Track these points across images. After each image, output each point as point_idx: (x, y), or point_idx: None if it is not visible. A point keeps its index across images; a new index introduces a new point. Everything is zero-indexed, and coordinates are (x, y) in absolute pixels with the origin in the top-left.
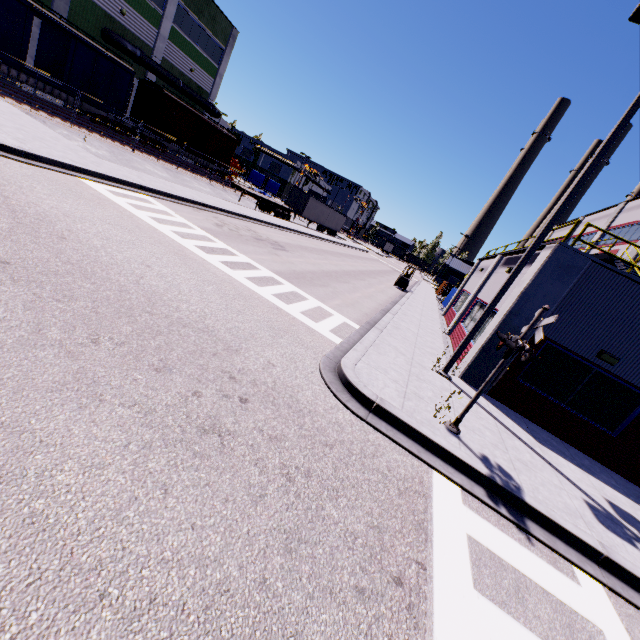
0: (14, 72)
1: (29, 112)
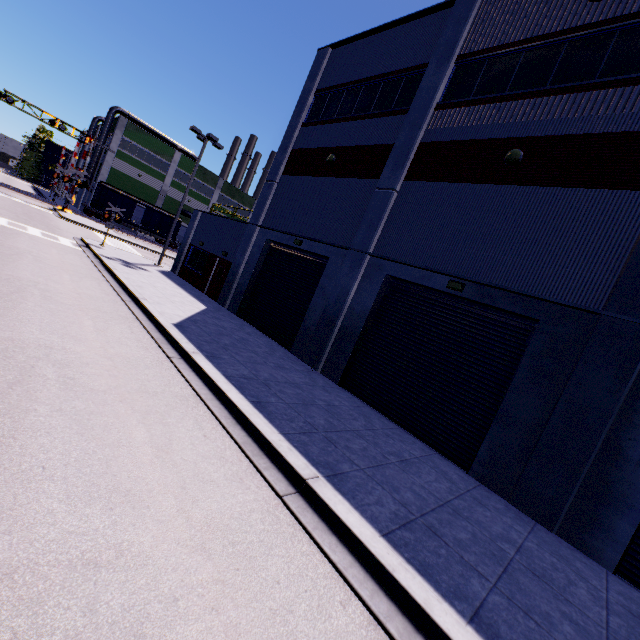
0: (126, 224)
1: (118, 232)
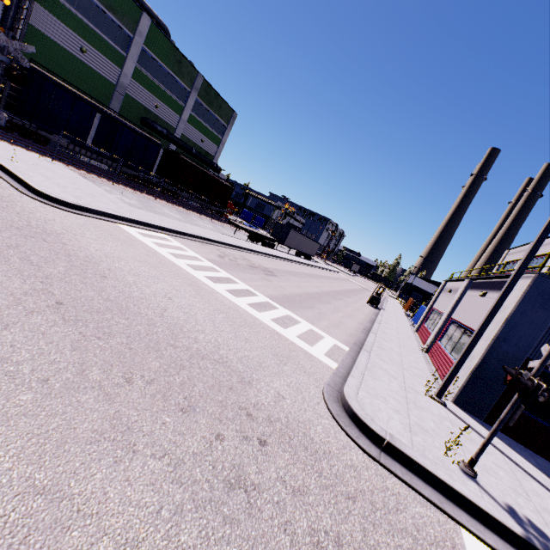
0: (77, 149)
1: (84, 175)
